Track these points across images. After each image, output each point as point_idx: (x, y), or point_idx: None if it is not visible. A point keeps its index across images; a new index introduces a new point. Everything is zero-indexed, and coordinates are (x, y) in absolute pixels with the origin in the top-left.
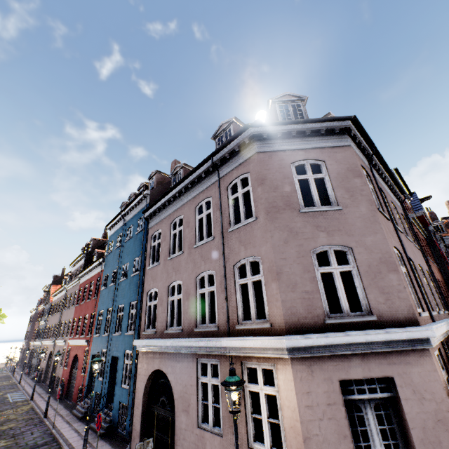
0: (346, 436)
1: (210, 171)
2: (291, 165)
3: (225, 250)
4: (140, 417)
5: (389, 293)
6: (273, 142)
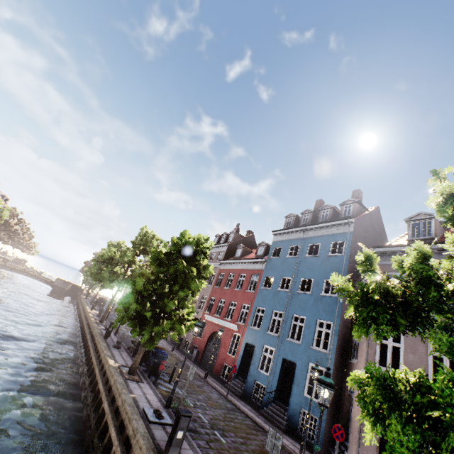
0: None
1: None
2: None
3: None
4: (375, 448)
5: None
6: None
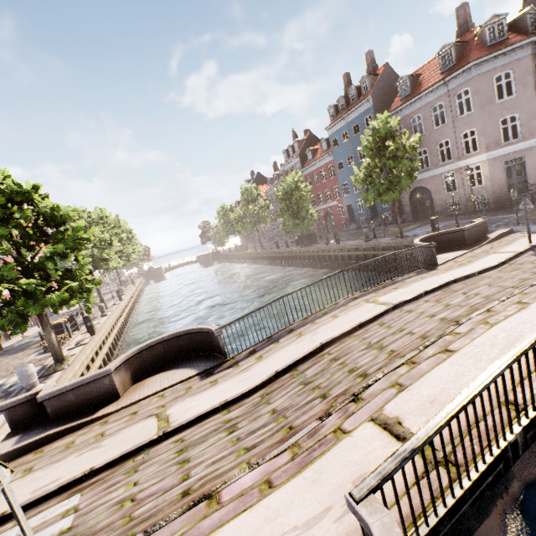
0: (503, 174)
1: (440, 86)
2: (493, 78)
3: (455, 129)
4: (409, 206)
5: (530, 129)
6: (484, 66)
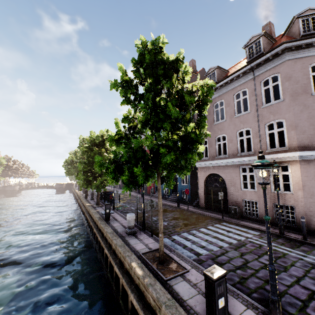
0: None
1: (246, 72)
2: (308, 67)
3: (258, 117)
4: (203, 191)
5: None
6: (298, 51)
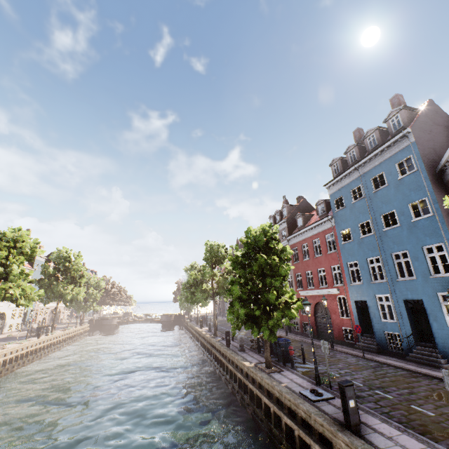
0: None
1: None
2: None
3: None
4: None
5: None
6: None
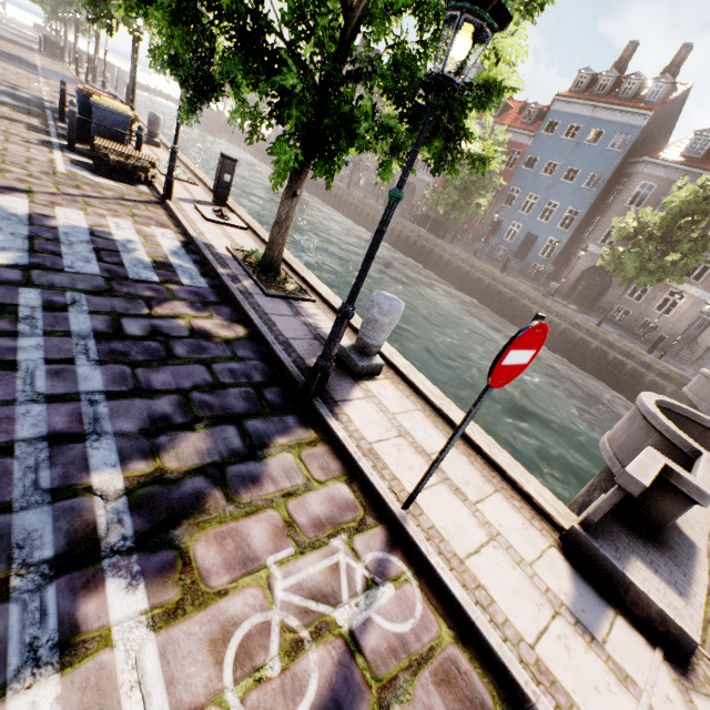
0: (691, 320)
1: None
2: None
3: None
4: (575, 279)
5: None
6: None
